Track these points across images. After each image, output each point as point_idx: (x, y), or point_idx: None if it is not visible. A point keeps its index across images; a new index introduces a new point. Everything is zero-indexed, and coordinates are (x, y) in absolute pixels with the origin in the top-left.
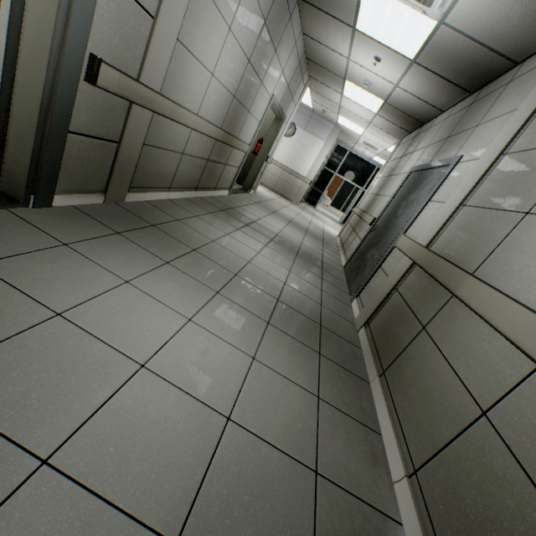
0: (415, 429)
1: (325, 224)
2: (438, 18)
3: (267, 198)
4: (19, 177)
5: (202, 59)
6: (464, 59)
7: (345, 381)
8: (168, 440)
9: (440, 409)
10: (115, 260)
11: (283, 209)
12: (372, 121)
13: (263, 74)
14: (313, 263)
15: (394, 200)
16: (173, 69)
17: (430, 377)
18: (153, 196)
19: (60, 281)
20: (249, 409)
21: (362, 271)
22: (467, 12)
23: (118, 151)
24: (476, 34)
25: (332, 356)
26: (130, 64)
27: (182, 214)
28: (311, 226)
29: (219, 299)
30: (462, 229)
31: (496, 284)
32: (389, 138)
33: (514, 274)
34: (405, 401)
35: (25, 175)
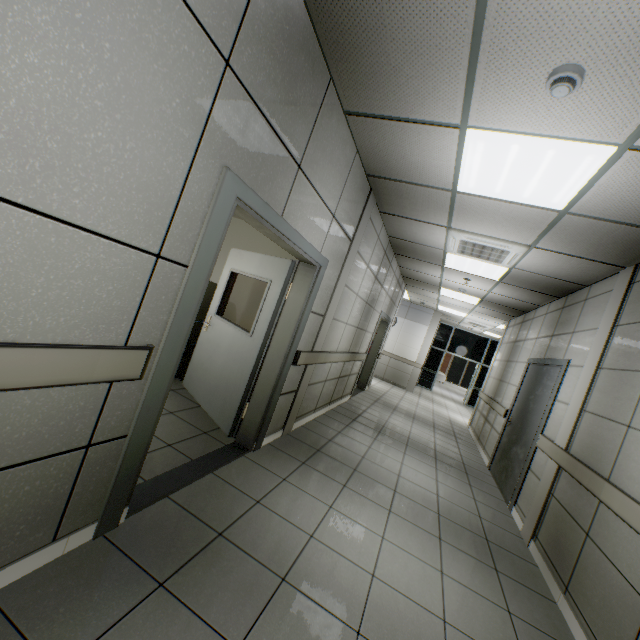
0: (608, 638)
1: (448, 410)
2: (509, 267)
3: (382, 392)
4: (250, 431)
5: (342, 319)
6: (541, 282)
7: (530, 598)
8: (413, 630)
9: (620, 611)
10: (315, 488)
11: (401, 402)
12: (473, 309)
13: (375, 303)
14: (455, 467)
15: (521, 392)
16: (328, 333)
17: (605, 583)
18: (306, 420)
19: (298, 510)
20: (455, 615)
21: (511, 473)
22: (530, 265)
23: (295, 396)
24: (542, 273)
25: (509, 572)
26: (310, 344)
27: (330, 433)
28: (435, 418)
29: (393, 517)
30: (589, 434)
31: (626, 488)
32: (495, 320)
33: (634, 479)
34: (593, 613)
35: (255, 429)
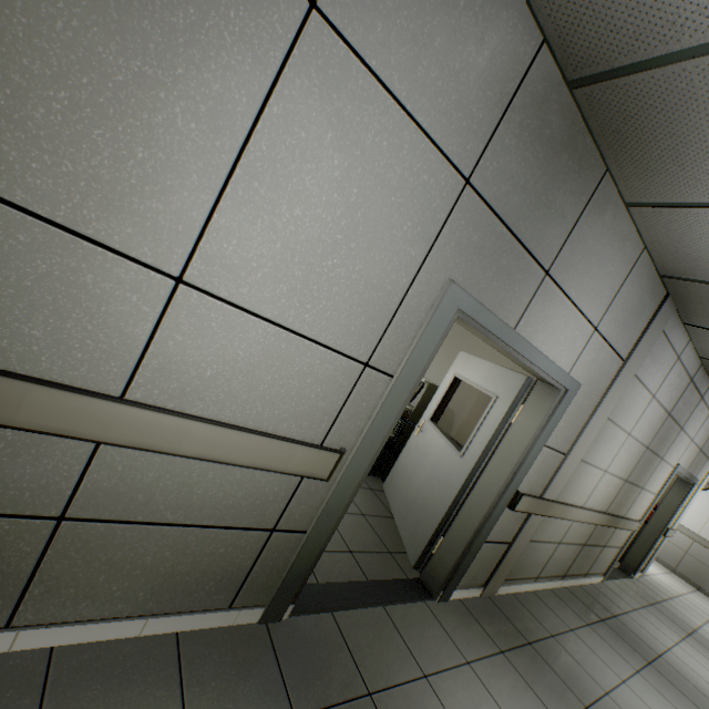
0: None
1: None
2: None
3: (667, 592)
4: (438, 574)
5: (597, 463)
6: None
7: None
8: None
9: None
10: (509, 702)
11: (707, 626)
12: None
13: (663, 450)
14: None
15: None
16: (570, 478)
17: None
18: (519, 587)
19: None
20: None
21: None
22: None
23: (507, 550)
24: None
25: None
26: (538, 486)
27: (554, 623)
28: None
29: None
30: None
31: None
32: None
33: None
34: None
35: (444, 574)
